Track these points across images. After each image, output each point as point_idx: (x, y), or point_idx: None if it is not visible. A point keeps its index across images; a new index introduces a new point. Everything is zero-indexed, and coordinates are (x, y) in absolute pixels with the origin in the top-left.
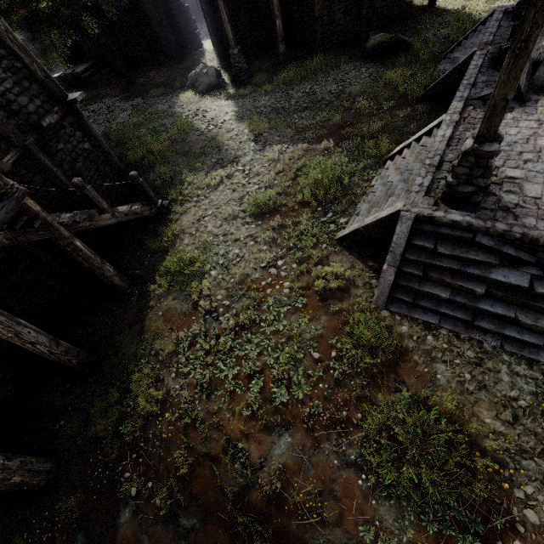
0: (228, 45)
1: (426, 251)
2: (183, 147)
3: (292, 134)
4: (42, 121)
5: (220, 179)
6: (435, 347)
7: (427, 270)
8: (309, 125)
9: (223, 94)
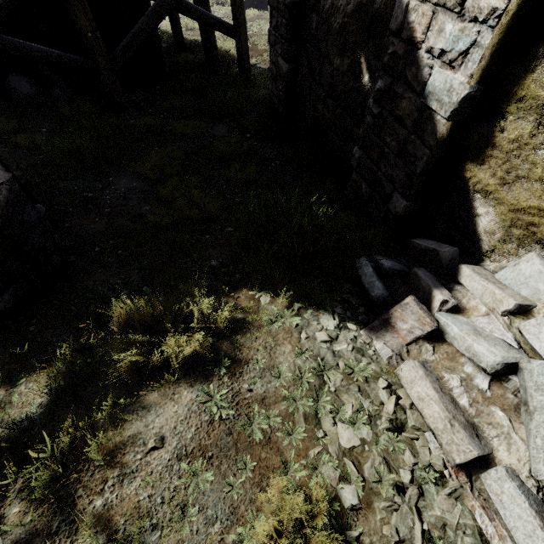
0: None
1: None
2: None
3: None
4: None
5: None
6: None
7: None
8: None
9: None
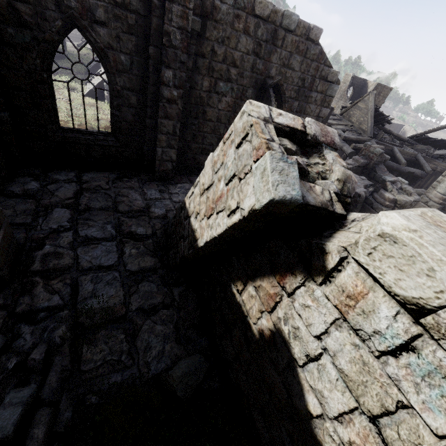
0: None
1: None
2: None
3: None
4: None
5: None
6: None
7: None
8: None
9: None
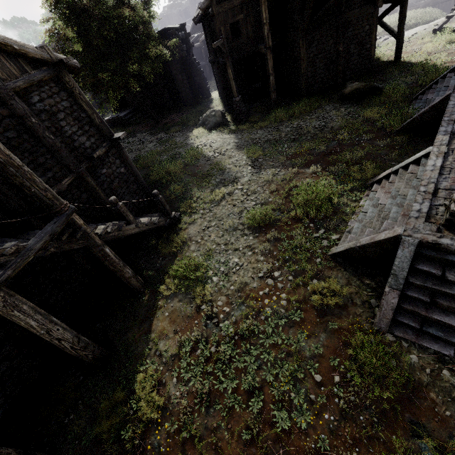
0: (231, 95)
1: (432, 276)
2: (193, 170)
3: (283, 160)
4: (94, 154)
5: (222, 196)
6: (454, 384)
7: (435, 296)
8: (298, 153)
9: (226, 130)
